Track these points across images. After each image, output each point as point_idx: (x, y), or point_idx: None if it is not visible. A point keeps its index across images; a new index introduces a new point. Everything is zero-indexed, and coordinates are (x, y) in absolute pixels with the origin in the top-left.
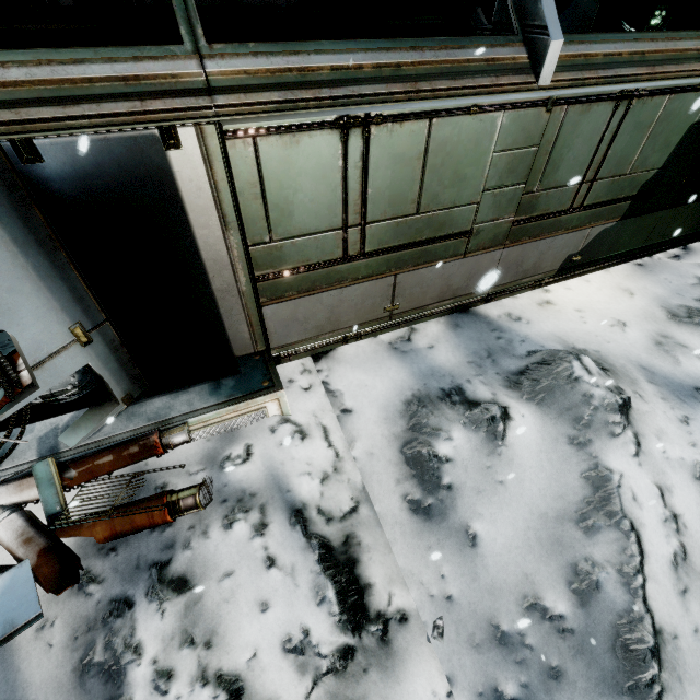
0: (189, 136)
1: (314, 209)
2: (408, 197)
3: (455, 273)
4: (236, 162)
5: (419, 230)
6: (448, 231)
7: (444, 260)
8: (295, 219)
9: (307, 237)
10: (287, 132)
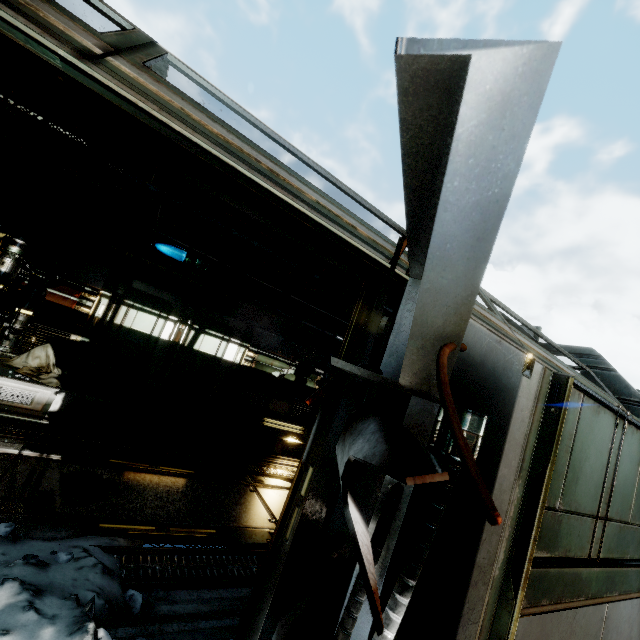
0: (537, 371)
1: (588, 483)
2: (628, 500)
3: (635, 618)
4: (569, 409)
5: (627, 543)
6: (639, 553)
7: (632, 594)
8: (577, 488)
9: (576, 516)
10: (596, 401)
